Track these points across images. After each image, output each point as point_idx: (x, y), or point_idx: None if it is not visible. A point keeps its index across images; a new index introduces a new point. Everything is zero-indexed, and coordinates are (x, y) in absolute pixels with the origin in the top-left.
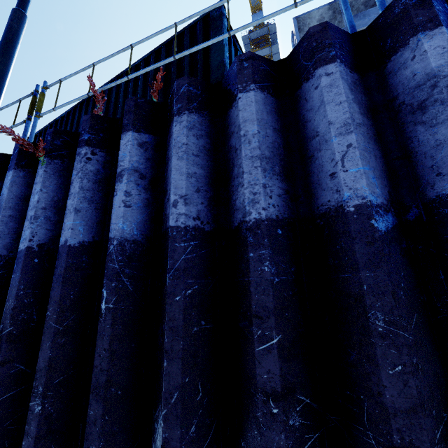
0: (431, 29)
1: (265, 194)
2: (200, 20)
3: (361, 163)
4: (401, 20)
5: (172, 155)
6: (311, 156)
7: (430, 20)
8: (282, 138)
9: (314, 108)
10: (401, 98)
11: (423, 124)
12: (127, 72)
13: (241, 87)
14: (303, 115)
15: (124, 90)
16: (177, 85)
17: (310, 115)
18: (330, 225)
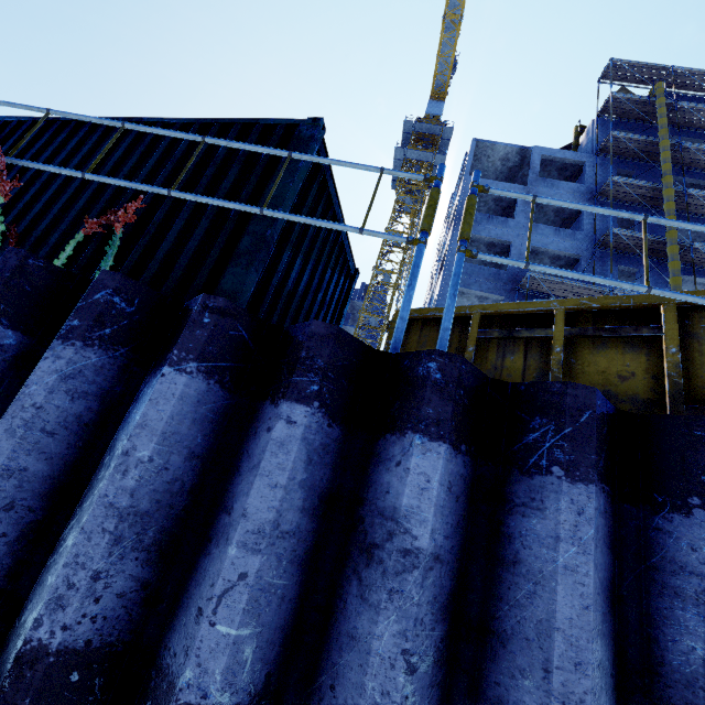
0: (432, 437)
1: (87, 595)
2: (283, 125)
3: (240, 621)
4: (417, 390)
5: (4, 415)
6: (210, 540)
7: (438, 423)
8: (198, 472)
9: (251, 461)
10: (365, 510)
11: (359, 581)
12: (146, 123)
13: (177, 357)
14: (242, 453)
15: (125, 150)
16: (98, 280)
17: (245, 464)
18: (154, 704)
